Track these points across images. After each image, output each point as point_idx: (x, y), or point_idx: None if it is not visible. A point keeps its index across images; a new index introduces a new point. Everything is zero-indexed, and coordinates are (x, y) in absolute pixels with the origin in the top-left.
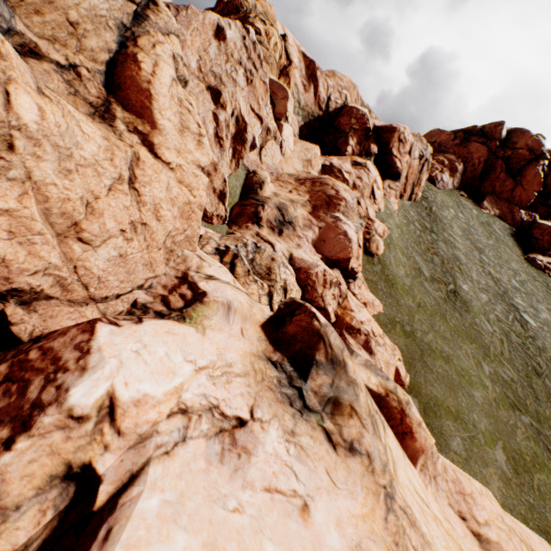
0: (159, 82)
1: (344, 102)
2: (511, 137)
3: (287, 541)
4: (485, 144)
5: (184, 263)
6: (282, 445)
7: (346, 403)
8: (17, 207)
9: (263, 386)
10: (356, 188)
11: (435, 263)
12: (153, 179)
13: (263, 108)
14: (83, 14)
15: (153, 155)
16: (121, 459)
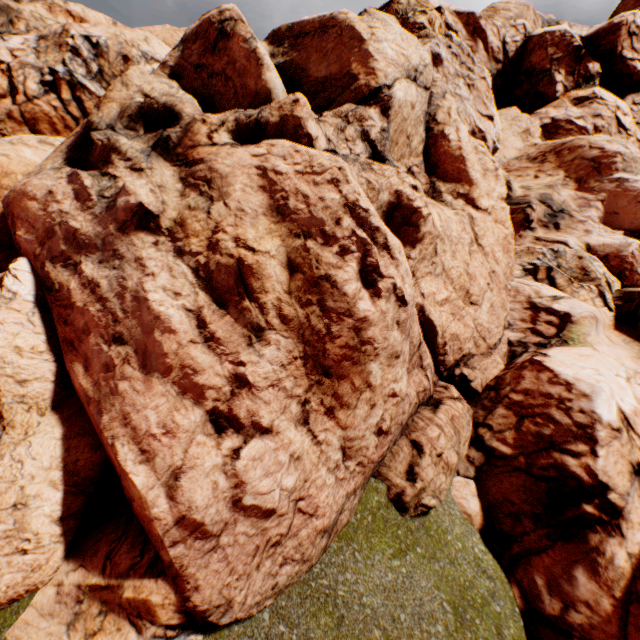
0: (464, 143)
1: (524, 35)
2: None
3: None
4: None
5: (519, 294)
6: None
7: None
8: (447, 294)
9: None
10: (600, 131)
11: None
12: (484, 230)
13: (489, 105)
14: (412, 124)
15: (474, 209)
16: None
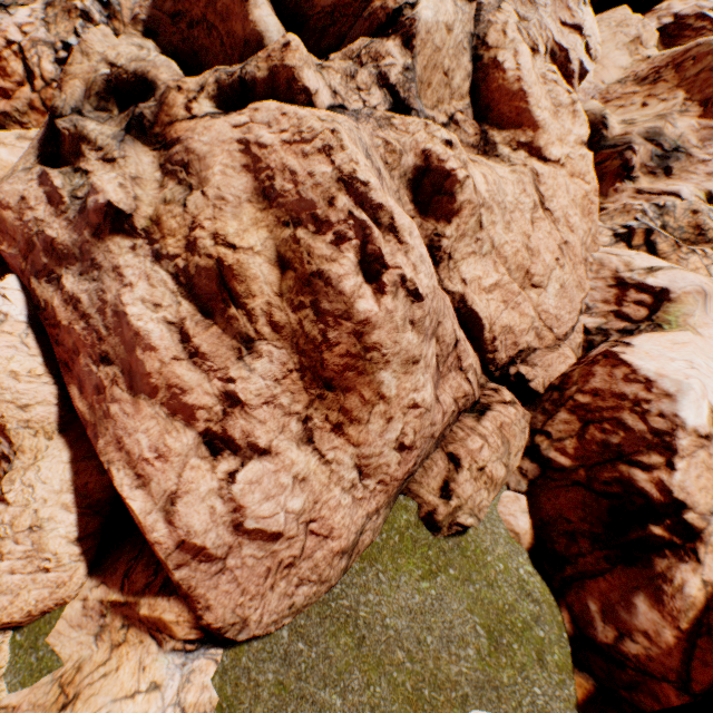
0: (525, 71)
1: None
2: None
3: None
4: None
5: (604, 268)
6: None
7: None
8: (498, 277)
9: None
10: None
11: None
12: (554, 188)
13: (575, 9)
14: (450, 55)
15: (541, 162)
16: None
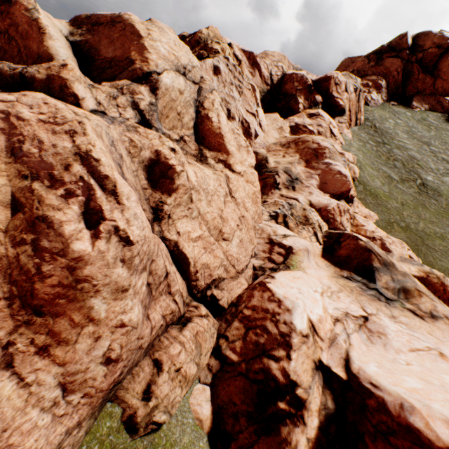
0: (223, 125)
1: (282, 72)
2: (417, 42)
3: (448, 372)
4: (397, 56)
5: (264, 233)
6: (396, 325)
7: (412, 288)
8: (201, 232)
9: (355, 294)
10: (321, 134)
11: (398, 168)
12: (237, 186)
13: (253, 106)
14: (182, 105)
15: (231, 171)
16: (329, 353)
